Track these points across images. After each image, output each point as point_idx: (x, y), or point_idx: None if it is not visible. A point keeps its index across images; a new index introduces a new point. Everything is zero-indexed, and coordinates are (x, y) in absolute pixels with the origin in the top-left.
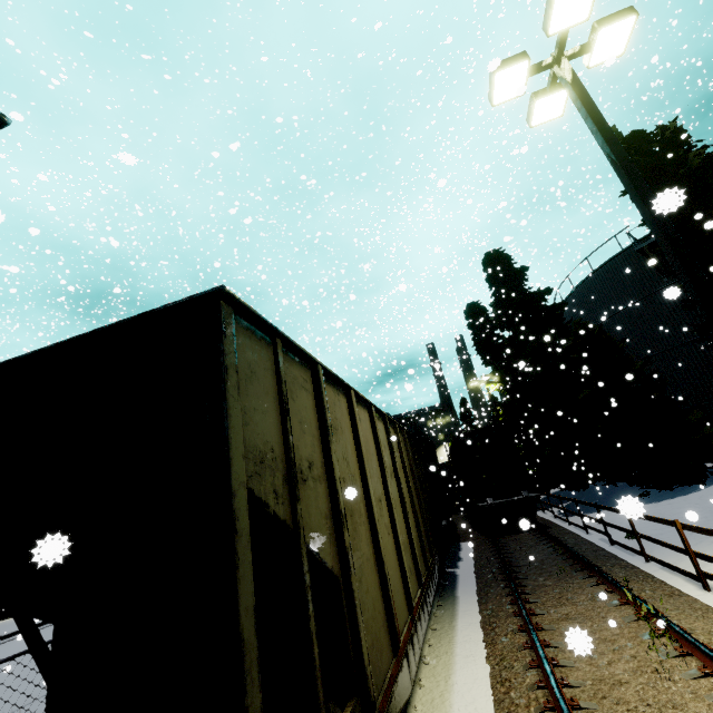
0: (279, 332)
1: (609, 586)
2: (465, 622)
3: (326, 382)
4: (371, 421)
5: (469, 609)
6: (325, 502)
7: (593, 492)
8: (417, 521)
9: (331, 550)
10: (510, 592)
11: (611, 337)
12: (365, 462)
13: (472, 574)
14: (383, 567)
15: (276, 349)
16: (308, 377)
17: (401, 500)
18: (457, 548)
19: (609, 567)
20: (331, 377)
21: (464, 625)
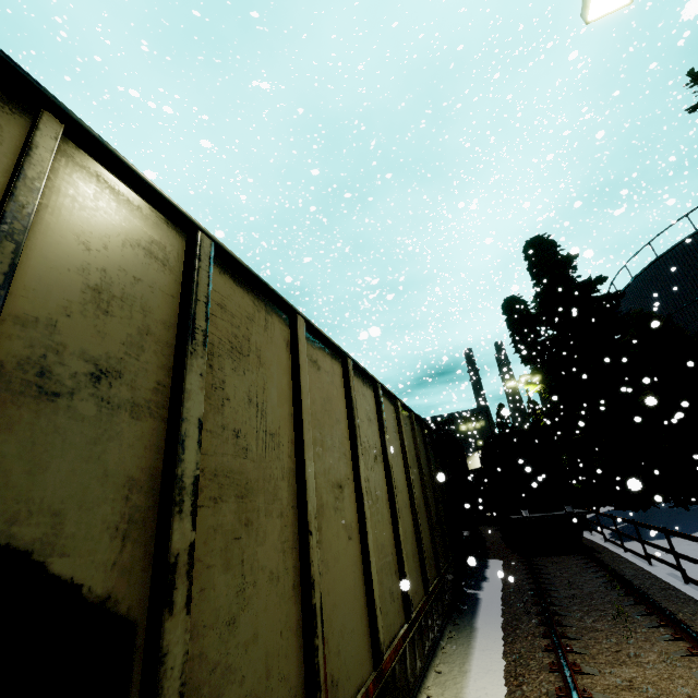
0: (38, 89)
1: (694, 645)
2: (481, 667)
3: (237, 282)
4: (344, 378)
5: (489, 649)
6: (141, 457)
7: (654, 515)
8: (416, 526)
9: (121, 558)
10: (546, 632)
11: (682, 328)
12: (306, 421)
13: (499, 600)
14: (310, 594)
15: (34, 125)
16: (171, 244)
17: (389, 494)
18: (483, 565)
19: (689, 615)
20: (247, 276)
21: (479, 672)
